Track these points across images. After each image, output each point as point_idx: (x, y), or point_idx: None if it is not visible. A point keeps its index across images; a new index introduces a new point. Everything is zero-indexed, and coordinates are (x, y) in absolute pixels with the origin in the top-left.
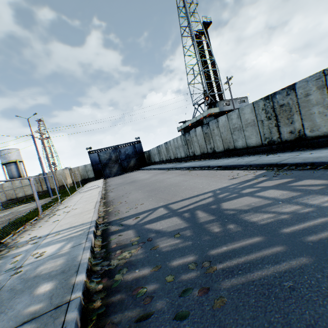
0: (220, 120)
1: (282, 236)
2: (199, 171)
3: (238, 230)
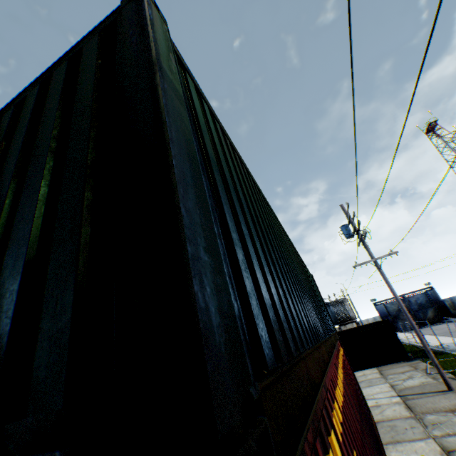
0: None
1: None
2: None
3: None
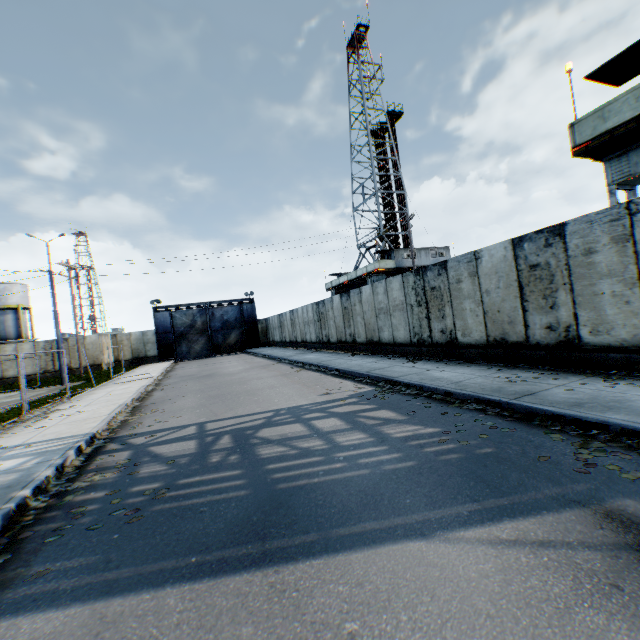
0: (364, 292)
1: (260, 471)
2: (309, 373)
3: (232, 462)
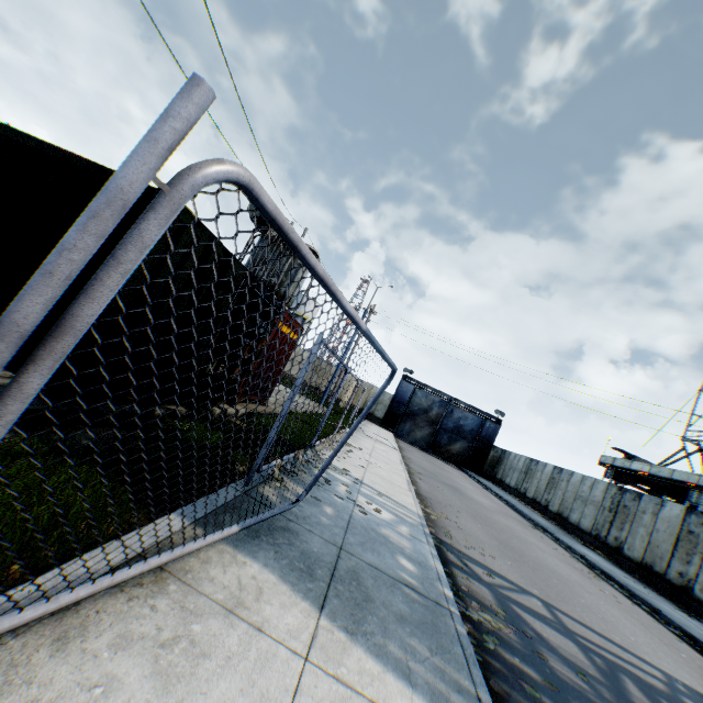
0: None
1: None
2: (622, 596)
3: None
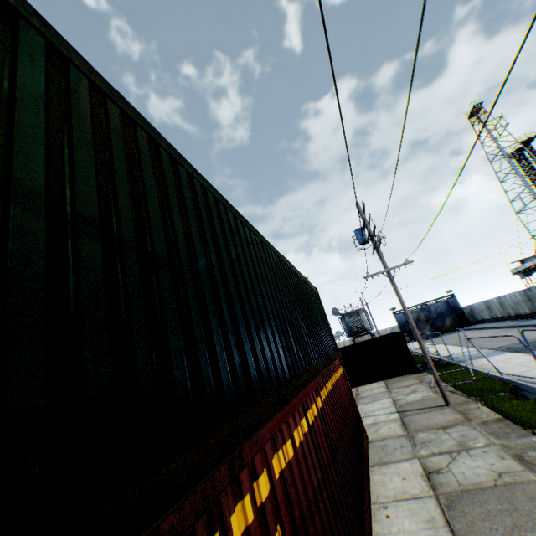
0: None
1: None
2: None
3: None
